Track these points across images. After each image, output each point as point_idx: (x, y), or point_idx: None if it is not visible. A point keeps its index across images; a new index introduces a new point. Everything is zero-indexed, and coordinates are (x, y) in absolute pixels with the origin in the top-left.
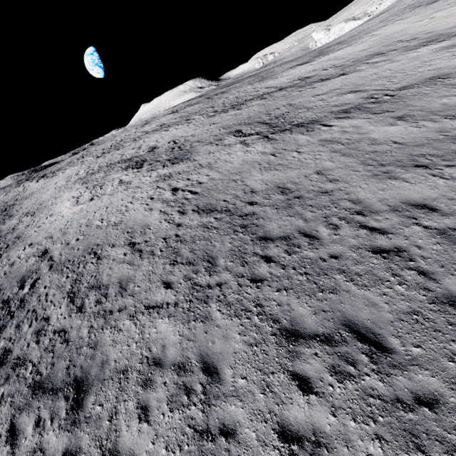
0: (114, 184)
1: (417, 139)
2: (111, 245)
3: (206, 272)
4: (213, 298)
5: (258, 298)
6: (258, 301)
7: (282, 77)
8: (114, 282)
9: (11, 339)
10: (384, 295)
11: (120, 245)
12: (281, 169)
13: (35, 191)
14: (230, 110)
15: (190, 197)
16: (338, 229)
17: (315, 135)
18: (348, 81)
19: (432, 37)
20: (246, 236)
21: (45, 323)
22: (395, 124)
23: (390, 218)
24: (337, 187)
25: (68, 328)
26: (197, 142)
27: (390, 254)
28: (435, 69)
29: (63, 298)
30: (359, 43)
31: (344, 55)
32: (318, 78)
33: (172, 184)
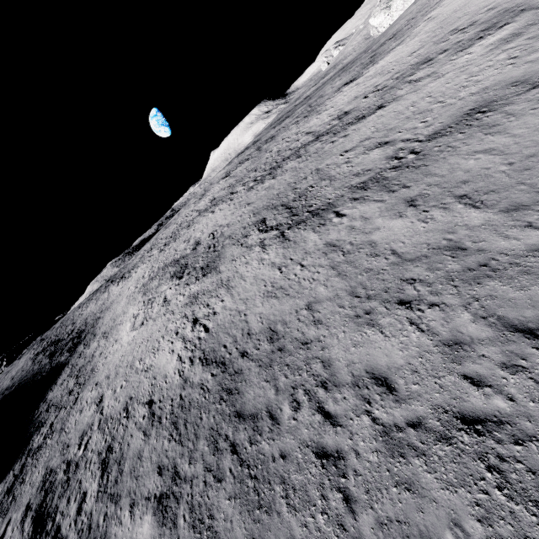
0: (160, 302)
1: (418, 246)
2: (138, 401)
3: (187, 458)
4: (184, 497)
5: (213, 506)
6: (212, 509)
7: (325, 111)
8: (130, 456)
9: (63, 514)
10: (305, 526)
11: (143, 403)
12: (279, 296)
13: (114, 299)
14: (267, 178)
15: (202, 335)
16: (299, 409)
17: (323, 234)
18: (381, 122)
19: (494, 18)
20: (227, 408)
21: (84, 499)
22: (403, 214)
23: (348, 398)
24: (317, 336)
25: (94, 510)
26: (228, 239)
27: (330, 460)
28: (479, 91)
29: (98, 470)
30: (412, 36)
31: (391, 65)
32: (355, 114)
33: (195, 311)
